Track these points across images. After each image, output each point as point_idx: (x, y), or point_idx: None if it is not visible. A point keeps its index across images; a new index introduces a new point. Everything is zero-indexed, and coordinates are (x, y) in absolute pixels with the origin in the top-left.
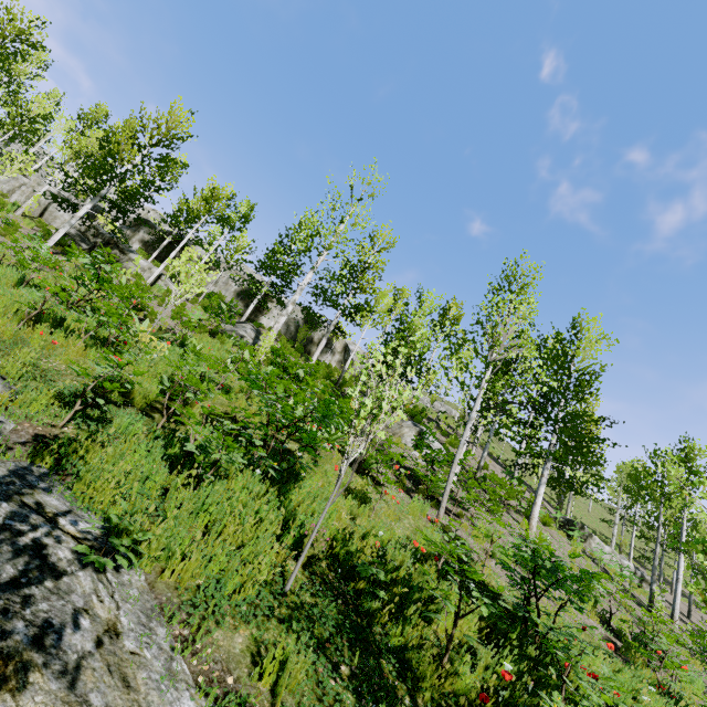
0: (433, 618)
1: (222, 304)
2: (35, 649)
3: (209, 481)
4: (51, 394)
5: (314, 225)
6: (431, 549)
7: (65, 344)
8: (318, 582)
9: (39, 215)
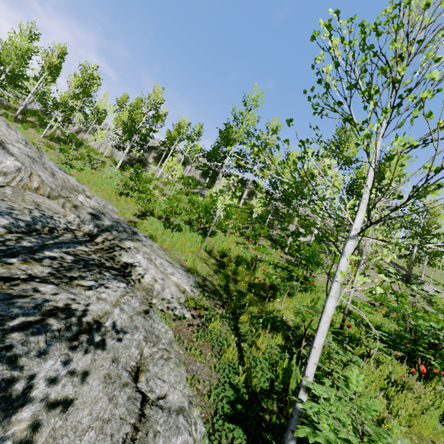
0: (256, 270)
1: (189, 179)
2: (137, 240)
3: (178, 232)
4: (130, 212)
5: (226, 131)
6: (270, 260)
7: (131, 200)
8: (212, 257)
9: (110, 156)
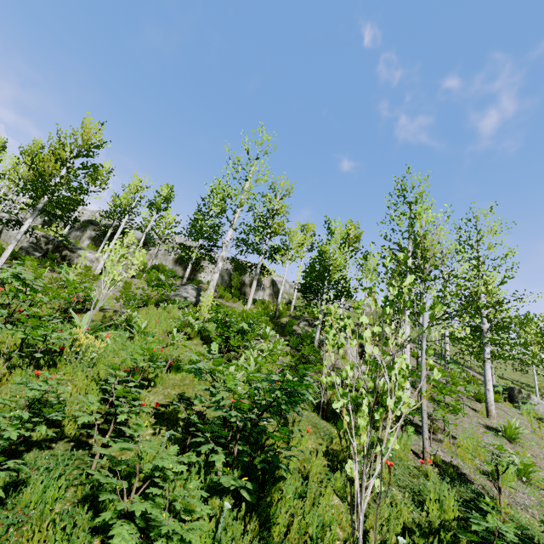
0: None
1: (160, 276)
2: None
3: None
4: None
5: (223, 189)
6: (448, 516)
7: None
8: None
9: None
